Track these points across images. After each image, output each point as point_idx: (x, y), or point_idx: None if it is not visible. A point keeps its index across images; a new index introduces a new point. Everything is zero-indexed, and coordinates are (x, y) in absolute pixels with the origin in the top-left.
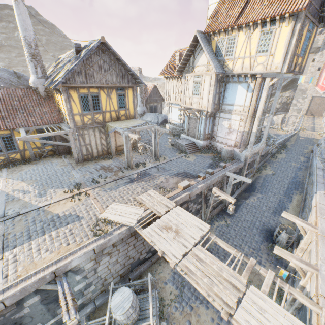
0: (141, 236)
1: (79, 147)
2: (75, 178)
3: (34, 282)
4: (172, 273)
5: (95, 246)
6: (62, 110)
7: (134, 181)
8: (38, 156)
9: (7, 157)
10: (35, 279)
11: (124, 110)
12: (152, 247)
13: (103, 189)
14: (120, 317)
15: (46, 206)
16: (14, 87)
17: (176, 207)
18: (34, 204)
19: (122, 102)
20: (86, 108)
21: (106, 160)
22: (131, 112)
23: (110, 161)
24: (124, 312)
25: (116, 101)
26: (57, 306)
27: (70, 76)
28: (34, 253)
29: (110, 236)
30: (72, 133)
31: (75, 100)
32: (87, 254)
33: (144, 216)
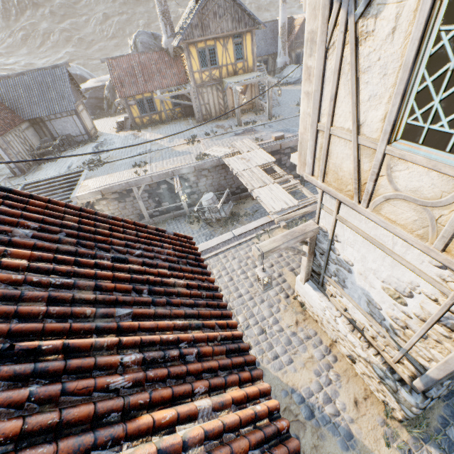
0: (231, 172)
1: (199, 106)
2: (194, 133)
3: (163, 173)
4: (253, 206)
5: (195, 164)
6: (186, 70)
7: (238, 135)
8: (171, 118)
9: (150, 117)
10: (164, 172)
11: (241, 63)
12: (241, 185)
13: (211, 139)
14: (205, 203)
15: (172, 147)
16: (151, 51)
17: (258, 149)
18: (166, 146)
19: (239, 53)
20: (204, 64)
21: (222, 120)
22: (249, 65)
23: (225, 121)
24: (207, 200)
25: (233, 52)
26: (176, 197)
27: (189, 31)
28: (164, 165)
29: (205, 161)
30: (193, 92)
31: (194, 57)
32: (190, 168)
33: (231, 153)
